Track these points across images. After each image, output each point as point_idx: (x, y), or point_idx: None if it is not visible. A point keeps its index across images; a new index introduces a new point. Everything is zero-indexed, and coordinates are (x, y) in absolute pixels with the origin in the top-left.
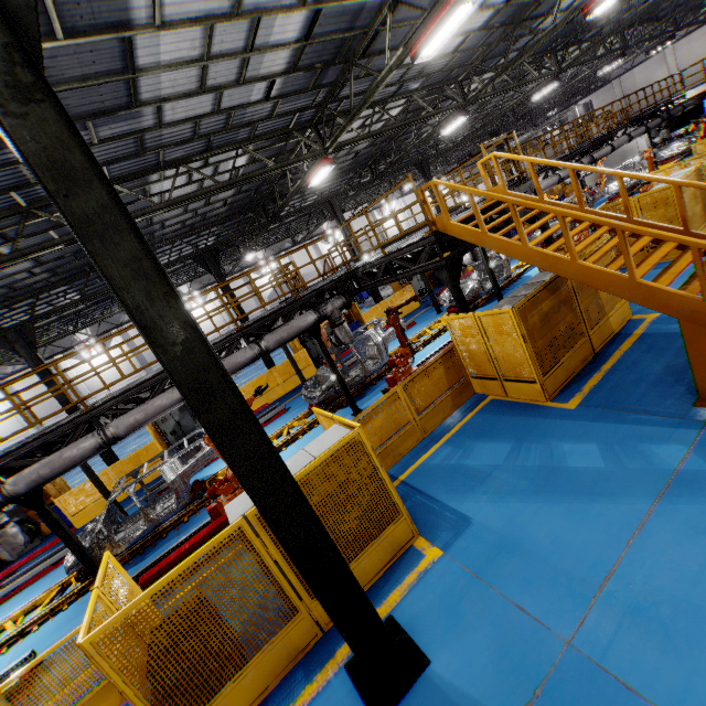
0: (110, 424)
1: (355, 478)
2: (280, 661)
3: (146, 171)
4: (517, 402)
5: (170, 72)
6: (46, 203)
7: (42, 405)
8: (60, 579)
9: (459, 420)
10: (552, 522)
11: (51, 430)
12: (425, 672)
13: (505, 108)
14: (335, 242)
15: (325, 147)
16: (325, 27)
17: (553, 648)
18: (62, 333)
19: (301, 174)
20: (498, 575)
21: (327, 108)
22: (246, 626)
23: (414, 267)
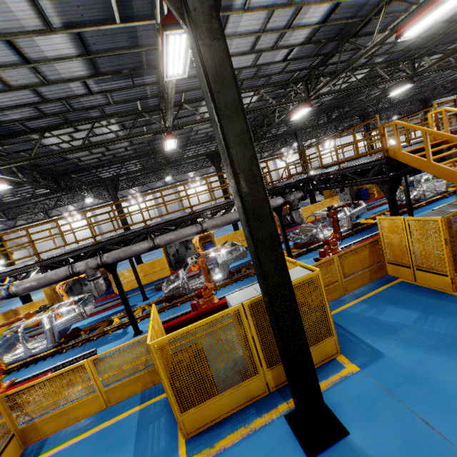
0: (157, 237)
1: (309, 302)
2: (242, 398)
3: (202, 98)
4: (424, 287)
5: (239, 39)
6: (149, 110)
7: (106, 224)
8: (107, 318)
9: (373, 289)
10: (455, 373)
11: (127, 233)
12: (345, 438)
13: (440, 82)
14: (287, 161)
15: (309, 95)
16: (338, 15)
17: (455, 456)
18: (124, 187)
19: (283, 113)
20: (406, 395)
21: (317, 70)
22: (228, 369)
23: (361, 179)
